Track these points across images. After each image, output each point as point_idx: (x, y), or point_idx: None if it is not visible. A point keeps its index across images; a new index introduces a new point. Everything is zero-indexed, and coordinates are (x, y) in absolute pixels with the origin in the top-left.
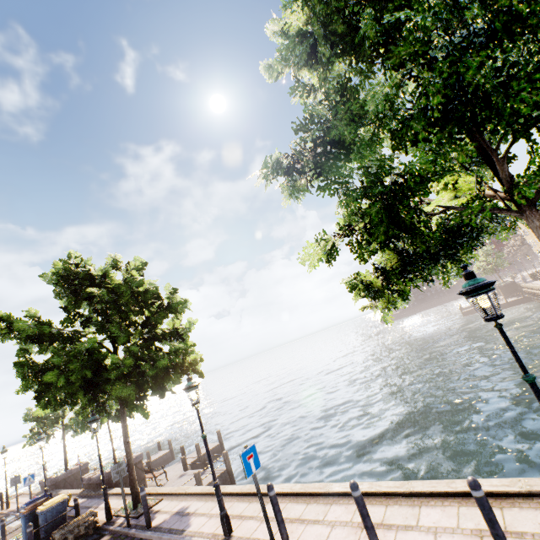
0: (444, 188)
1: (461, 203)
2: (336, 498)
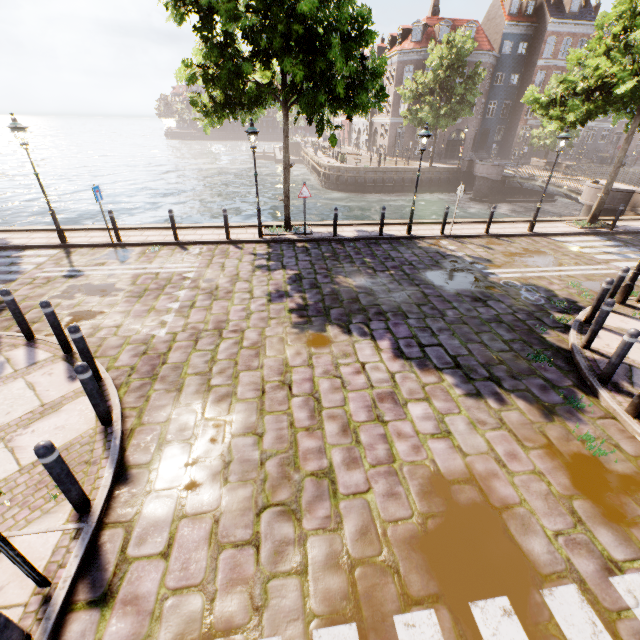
0: (260, 69)
1: (264, 83)
2: (148, 230)
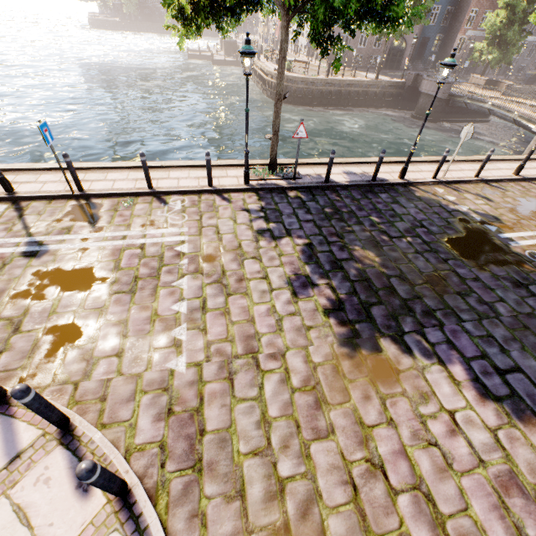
0: None
1: None
2: (110, 170)
